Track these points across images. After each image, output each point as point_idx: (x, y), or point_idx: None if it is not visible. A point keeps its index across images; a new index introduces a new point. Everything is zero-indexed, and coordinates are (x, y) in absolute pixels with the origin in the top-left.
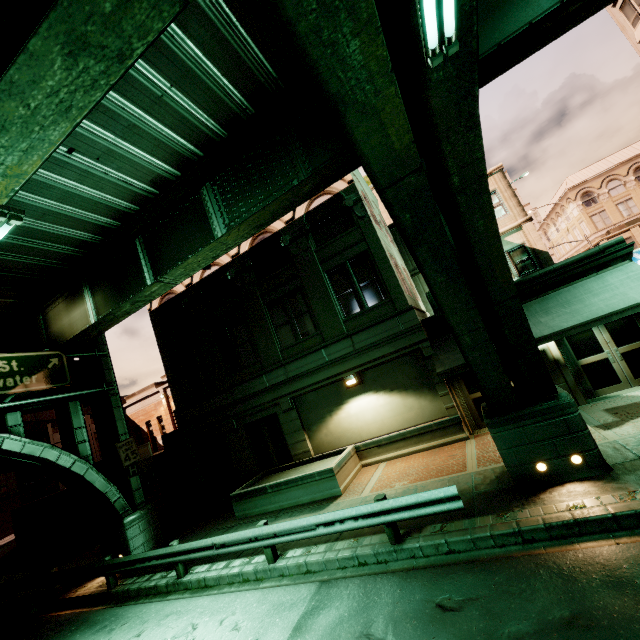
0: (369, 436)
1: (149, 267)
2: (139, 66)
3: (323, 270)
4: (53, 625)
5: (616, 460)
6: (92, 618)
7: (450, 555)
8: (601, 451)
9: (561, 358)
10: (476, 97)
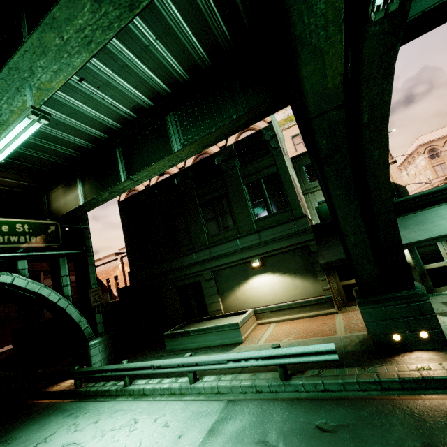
0: (265, 304)
1: (124, 169)
2: (136, 22)
3: (243, 183)
4: (36, 408)
5: None
6: (63, 407)
7: (325, 392)
8: None
9: (412, 262)
10: (396, 51)
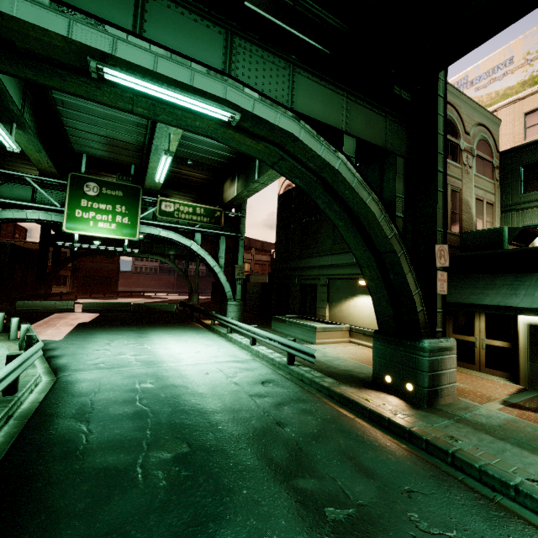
0: (362, 325)
1: (258, 171)
2: None
3: None
4: (192, 325)
5: (446, 408)
6: (200, 329)
7: (300, 381)
8: (456, 403)
9: None
10: (282, 128)
